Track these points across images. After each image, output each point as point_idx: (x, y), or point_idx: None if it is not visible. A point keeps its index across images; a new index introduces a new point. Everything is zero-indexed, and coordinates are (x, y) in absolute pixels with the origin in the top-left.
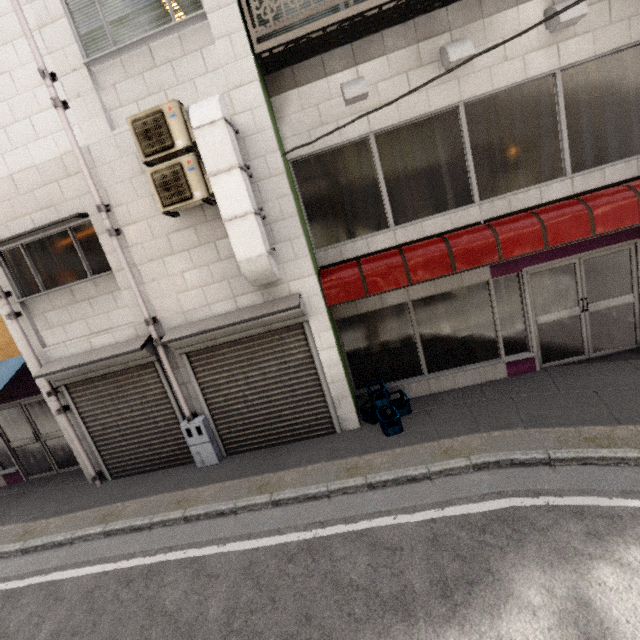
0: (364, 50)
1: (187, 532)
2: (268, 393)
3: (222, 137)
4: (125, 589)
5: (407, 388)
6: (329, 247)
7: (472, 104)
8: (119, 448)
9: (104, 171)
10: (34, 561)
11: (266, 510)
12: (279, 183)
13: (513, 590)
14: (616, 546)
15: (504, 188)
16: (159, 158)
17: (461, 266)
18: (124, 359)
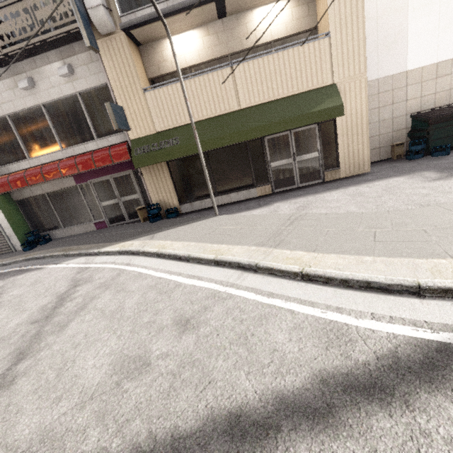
0: None
1: None
2: None
3: None
4: None
5: (55, 234)
6: (1, 166)
7: (48, 105)
8: None
9: None
10: None
11: None
12: None
13: None
14: (13, 277)
15: (73, 143)
16: None
17: (47, 178)
18: None
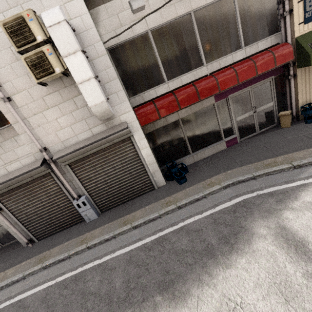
0: None
1: (91, 253)
2: (118, 176)
3: (66, 32)
4: (65, 290)
5: (184, 161)
6: (136, 95)
7: (197, 12)
8: (38, 224)
9: None
10: (3, 294)
11: (130, 232)
12: (104, 60)
13: (254, 231)
14: (288, 203)
15: (216, 56)
16: (27, 48)
17: (202, 97)
18: (31, 174)
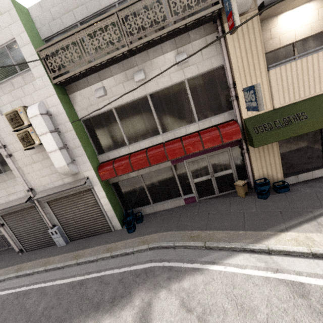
0: (103, 75)
1: (44, 276)
2: (82, 216)
3: (41, 121)
4: (16, 300)
5: (145, 210)
6: (102, 155)
7: (153, 94)
8: (27, 239)
9: (1, 131)
10: None
11: (74, 267)
12: (72, 134)
13: (133, 300)
14: (172, 283)
15: (172, 127)
16: (19, 128)
17: (153, 163)
18: (21, 205)
